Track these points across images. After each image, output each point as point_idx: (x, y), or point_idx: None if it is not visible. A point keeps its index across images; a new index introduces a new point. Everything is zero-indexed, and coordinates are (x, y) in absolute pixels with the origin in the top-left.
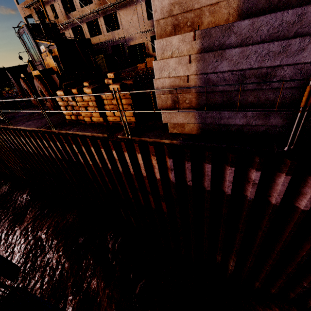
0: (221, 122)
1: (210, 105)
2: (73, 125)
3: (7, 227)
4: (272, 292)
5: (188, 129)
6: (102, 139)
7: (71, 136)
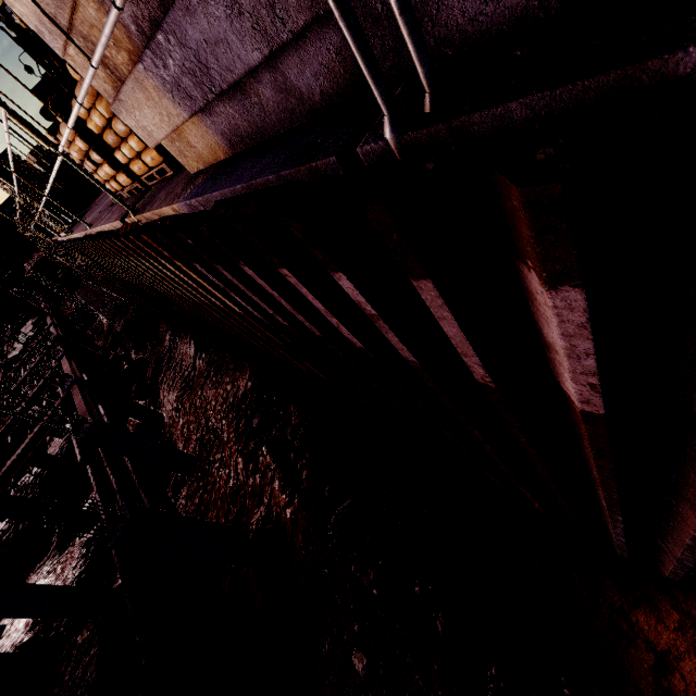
0: (218, 81)
1: (147, 18)
2: (111, 208)
3: (175, 400)
4: (665, 575)
5: (201, 145)
6: (110, 236)
7: (93, 239)
